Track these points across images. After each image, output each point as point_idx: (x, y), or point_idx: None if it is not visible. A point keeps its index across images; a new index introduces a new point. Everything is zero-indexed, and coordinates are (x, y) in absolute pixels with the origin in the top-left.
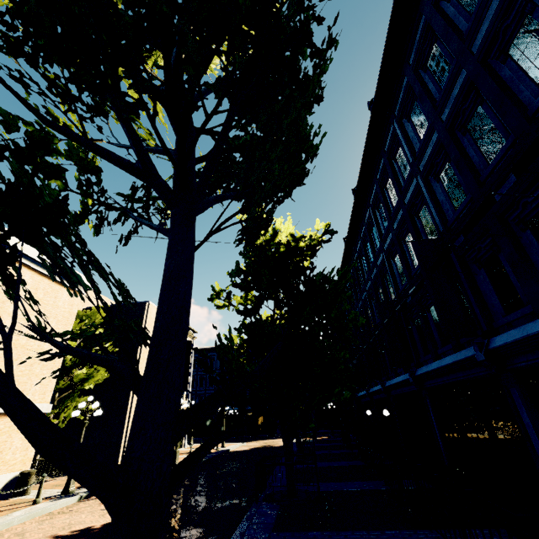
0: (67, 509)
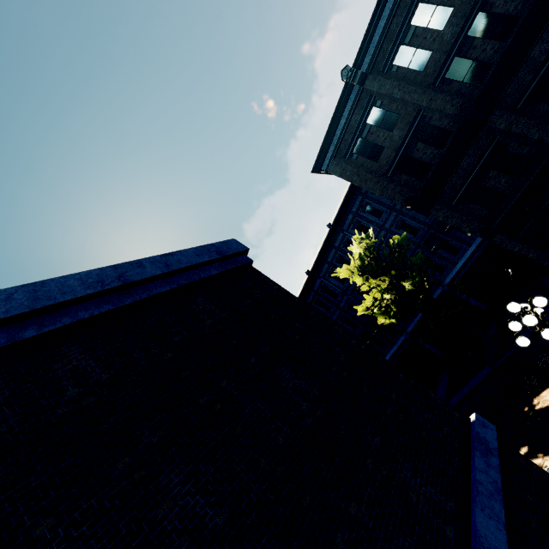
0: None
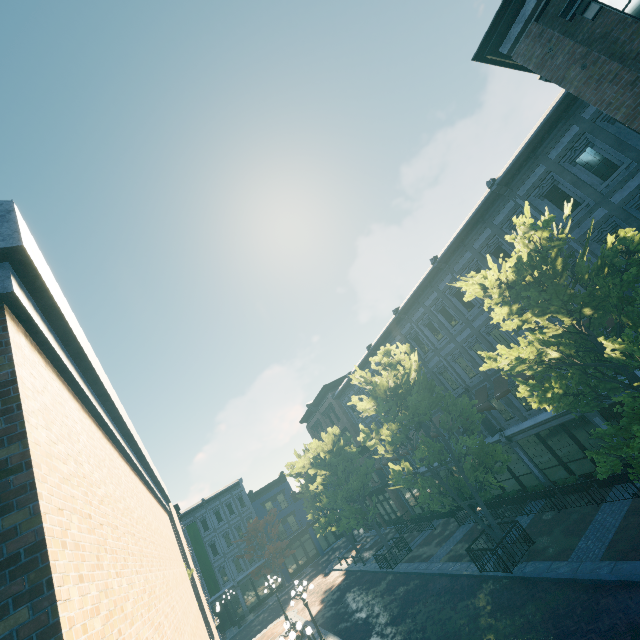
0: None
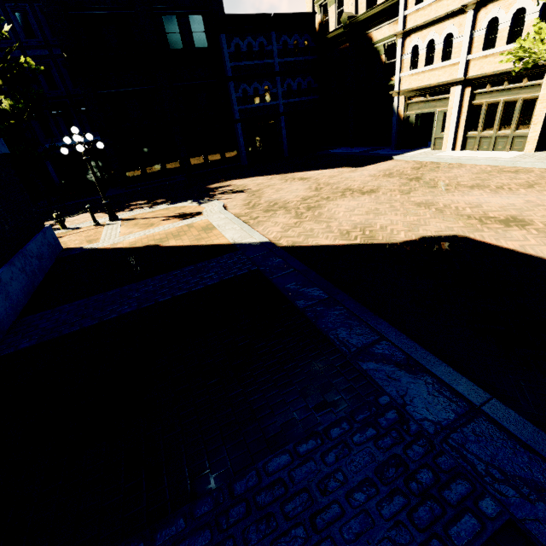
0: None
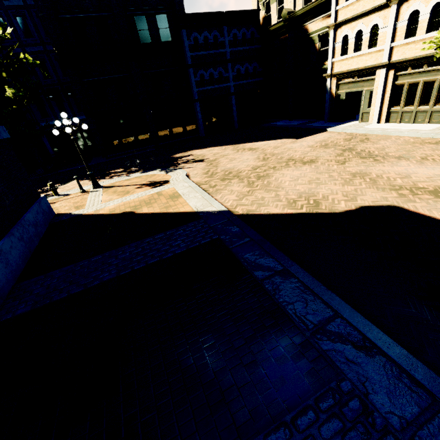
0: None
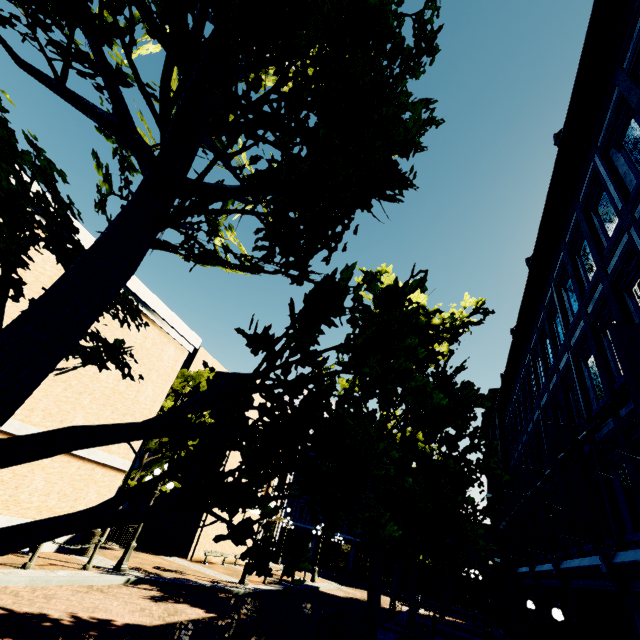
0: (107, 589)
